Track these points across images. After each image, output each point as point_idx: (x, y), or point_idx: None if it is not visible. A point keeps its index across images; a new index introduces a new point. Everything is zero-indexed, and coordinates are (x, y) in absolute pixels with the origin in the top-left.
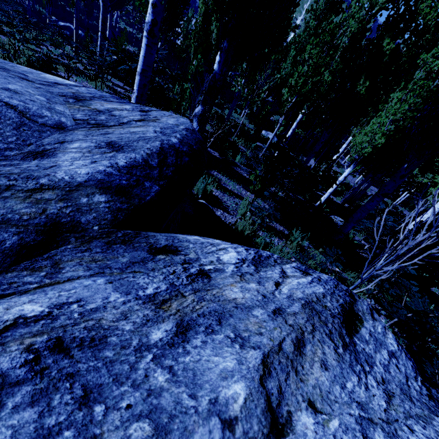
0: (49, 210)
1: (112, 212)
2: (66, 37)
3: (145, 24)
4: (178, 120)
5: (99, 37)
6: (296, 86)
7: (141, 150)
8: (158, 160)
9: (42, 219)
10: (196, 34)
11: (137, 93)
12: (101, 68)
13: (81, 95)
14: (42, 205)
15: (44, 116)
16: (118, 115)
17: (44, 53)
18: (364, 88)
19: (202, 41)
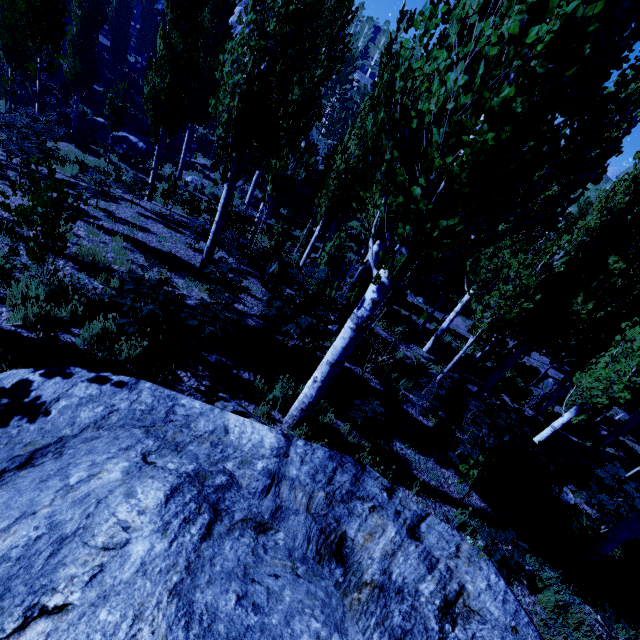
0: None
1: None
2: (124, 155)
3: (355, 316)
4: (490, 584)
5: (216, 223)
6: (499, 311)
7: None
8: None
9: None
10: (329, 193)
11: (321, 383)
12: (211, 257)
13: (318, 507)
14: None
15: None
16: (402, 584)
17: (133, 242)
18: (585, 310)
19: (336, 200)
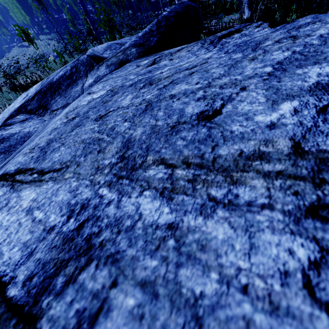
0: (120, 58)
1: (138, 53)
2: None
3: None
4: None
5: None
6: None
7: (148, 26)
8: (156, 26)
9: (119, 61)
10: None
11: None
12: None
13: None
14: (118, 57)
15: (127, 42)
16: None
17: None
18: None
19: None
